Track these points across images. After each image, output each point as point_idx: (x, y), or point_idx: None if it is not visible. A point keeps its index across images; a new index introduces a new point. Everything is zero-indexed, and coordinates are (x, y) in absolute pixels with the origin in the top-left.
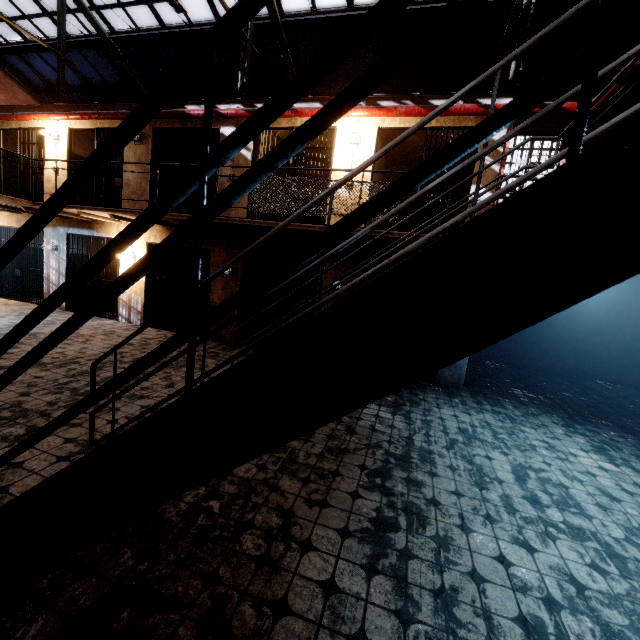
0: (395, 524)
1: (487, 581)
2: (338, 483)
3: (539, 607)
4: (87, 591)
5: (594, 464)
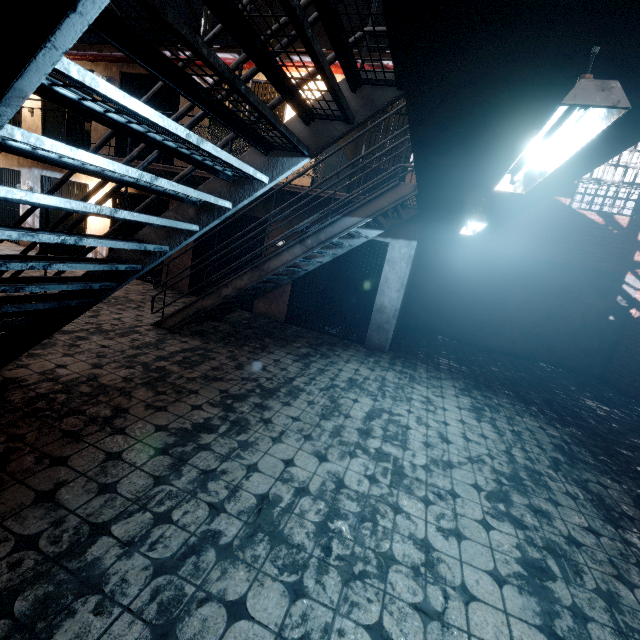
0: (214, 429)
1: (259, 472)
2: (189, 398)
3: (288, 492)
4: None
5: (457, 418)
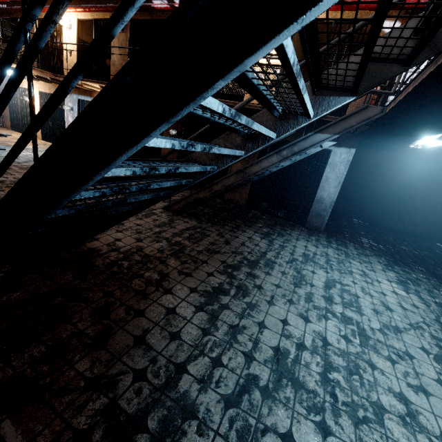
0: (227, 292)
1: (267, 328)
2: (203, 267)
3: (292, 346)
4: (45, 286)
5: (390, 289)
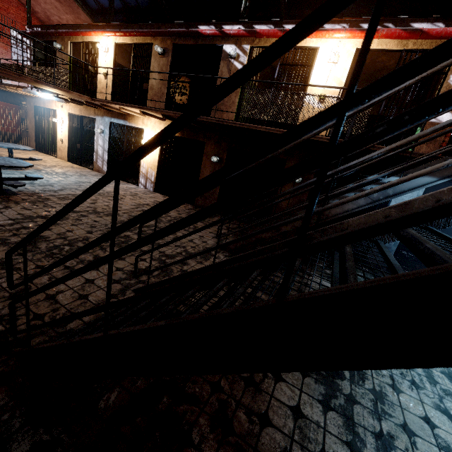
0: (341, 373)
1: (417, 435)
2: None
3: None
4: (141, 378)
5: None
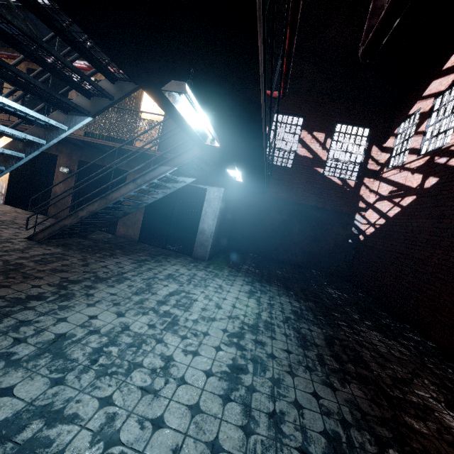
0: (44, 298)
1: (66, 321)
2: (33, 281)
3: (83, 332)
4: None
5: (235, 296)
